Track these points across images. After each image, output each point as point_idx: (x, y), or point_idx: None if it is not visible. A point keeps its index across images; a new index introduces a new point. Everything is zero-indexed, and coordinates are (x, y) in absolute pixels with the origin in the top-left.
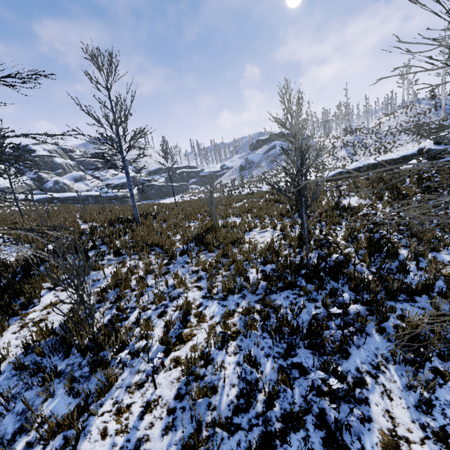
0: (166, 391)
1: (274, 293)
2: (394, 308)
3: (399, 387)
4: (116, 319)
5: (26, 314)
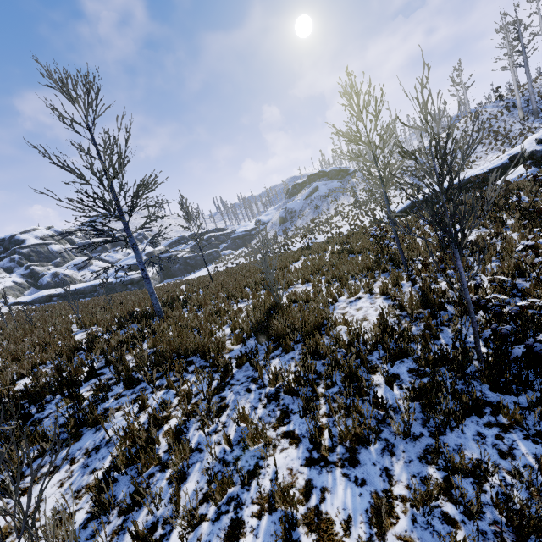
0: None
1: (447, 429)
2: None
3: None
4: None
5: None
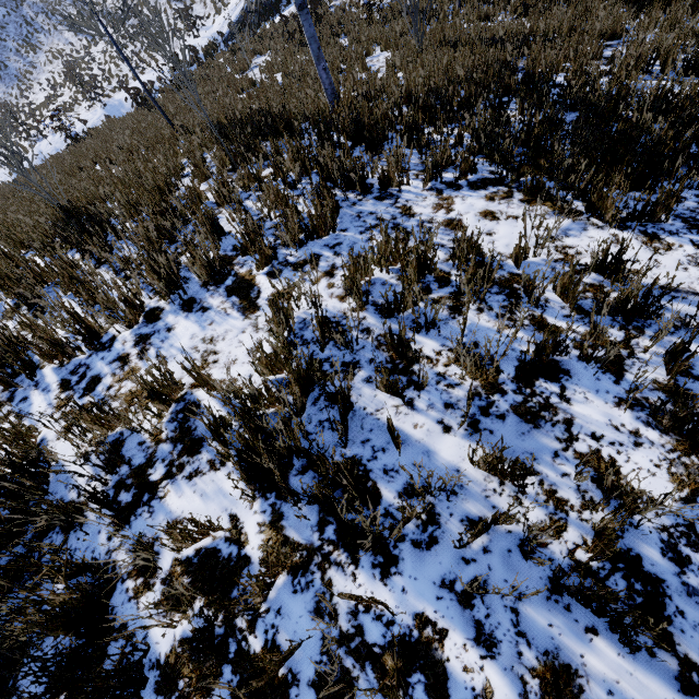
0: None
1: None
2: None
3: None
4: None
5: None
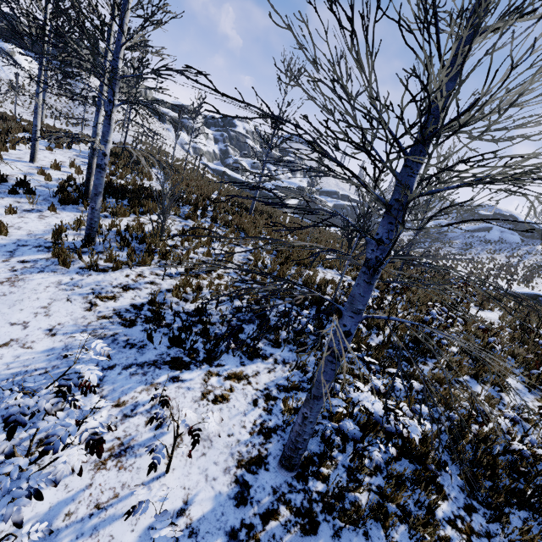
0: (165, 285)
1: (282, 300)
2: (352, 360)
3: (282, 375)
4: (175, 245)
5: (140, 217)
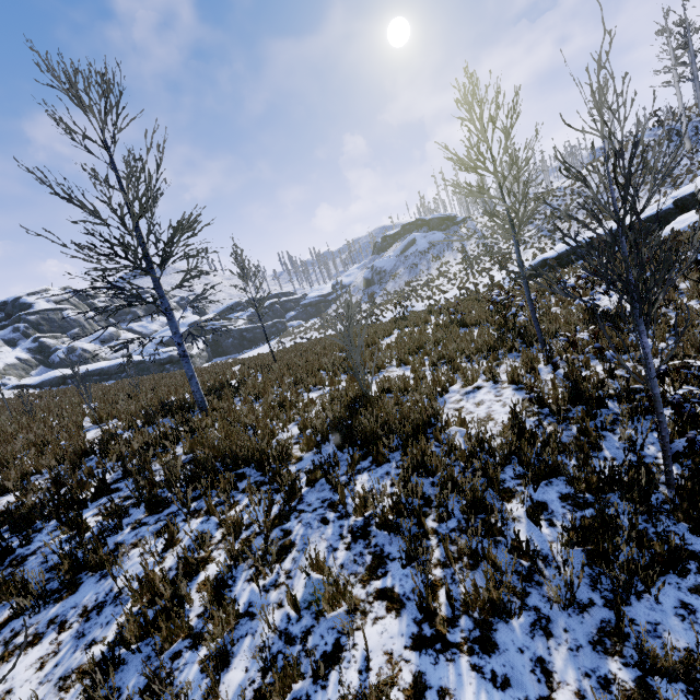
0: None
1: (632, 595)
2: None
3: None
4: None
5: None
